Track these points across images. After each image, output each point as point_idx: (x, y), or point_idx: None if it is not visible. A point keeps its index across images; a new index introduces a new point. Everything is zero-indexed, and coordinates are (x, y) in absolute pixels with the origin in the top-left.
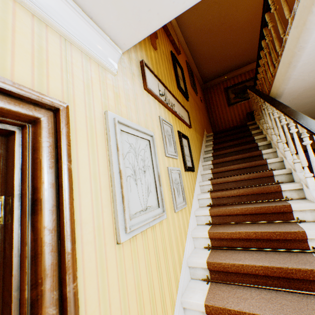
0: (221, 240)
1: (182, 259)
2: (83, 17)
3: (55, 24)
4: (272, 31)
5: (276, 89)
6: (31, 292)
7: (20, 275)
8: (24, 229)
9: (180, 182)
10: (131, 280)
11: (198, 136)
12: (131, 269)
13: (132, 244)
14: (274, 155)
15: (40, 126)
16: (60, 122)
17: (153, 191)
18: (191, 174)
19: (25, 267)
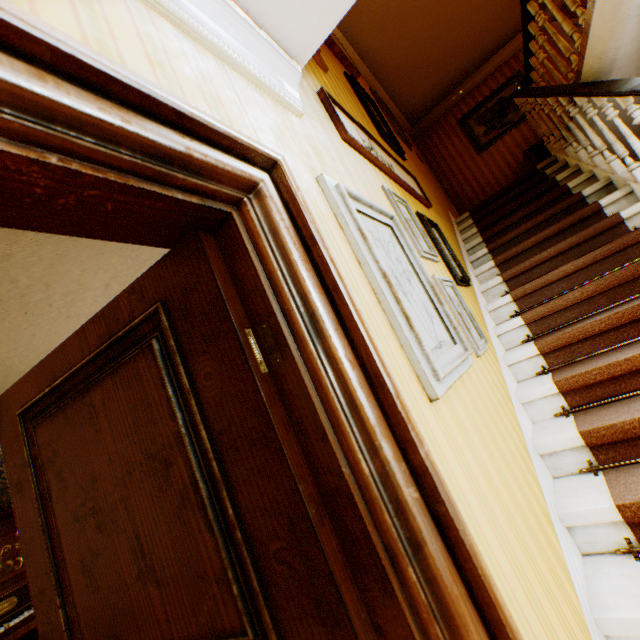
0: (588, 390)
1: (525, 443)
2: (237, 14)
3: (206, 35)
4: None
5: (597, 59)
6: (371, 462)
7: (338, 443)
8: (313, 366)
9: (461, 304)
10: (475, 468)
11: (445, 223)
12: (467, 450)
13: (448, 406)
14: (631, 201)
15: (265, 196)
16: (287, 186)
17: (435, 316)
18: (467, 291)
19: (343, 427)
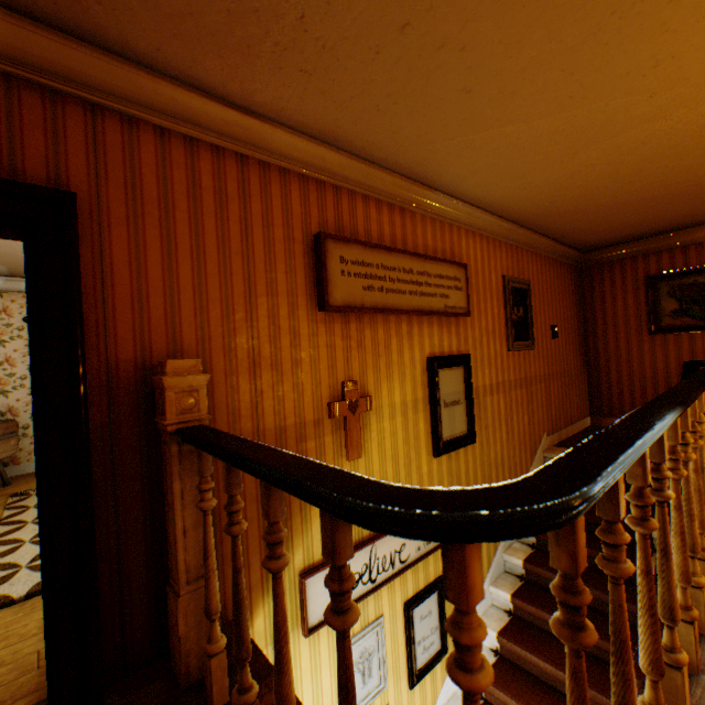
0: None
1: None
2: None
3: None
4: (692, 461)
5: None
6: None
7: None
8: None
9: None
10: None
11: None
12: None
13: None
14: None
15: None
16: None
17: None
18: (433, 667)
19: None
